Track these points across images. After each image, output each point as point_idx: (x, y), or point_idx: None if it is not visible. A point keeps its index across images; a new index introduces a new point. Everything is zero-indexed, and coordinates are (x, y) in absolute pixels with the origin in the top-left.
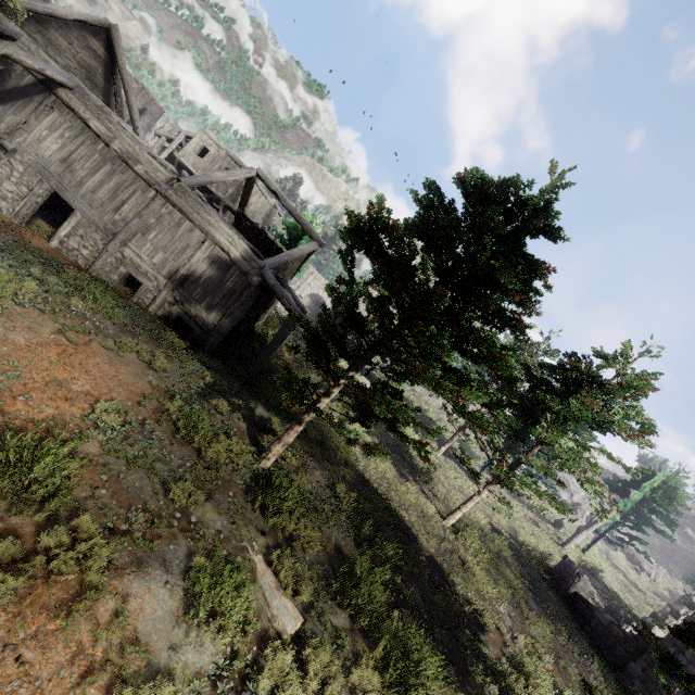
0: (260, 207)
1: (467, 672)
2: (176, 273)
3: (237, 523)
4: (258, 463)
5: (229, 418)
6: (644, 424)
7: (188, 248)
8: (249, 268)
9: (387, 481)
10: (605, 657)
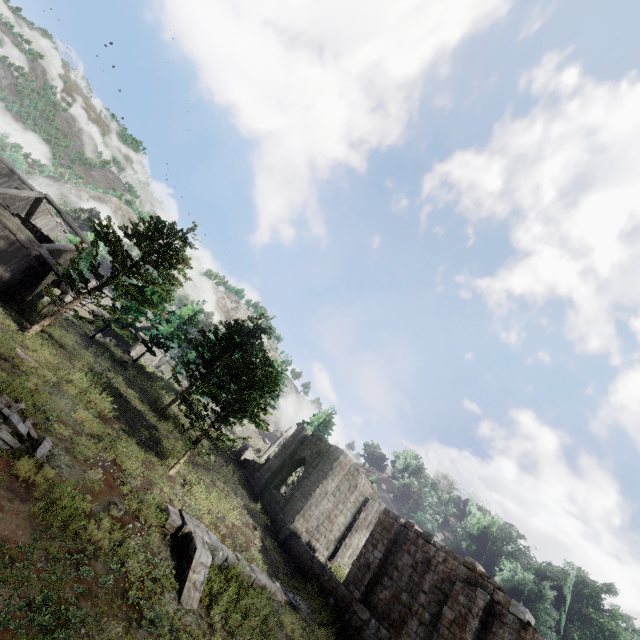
0: (45, 222)
1: (134, 426)
2: None
3: (7, 337)
4: (22, 334)
5: (4, 316)
6: (259, 346)
7: None
8: (30, 246)
9: (119, 385)
10: (249, 479)
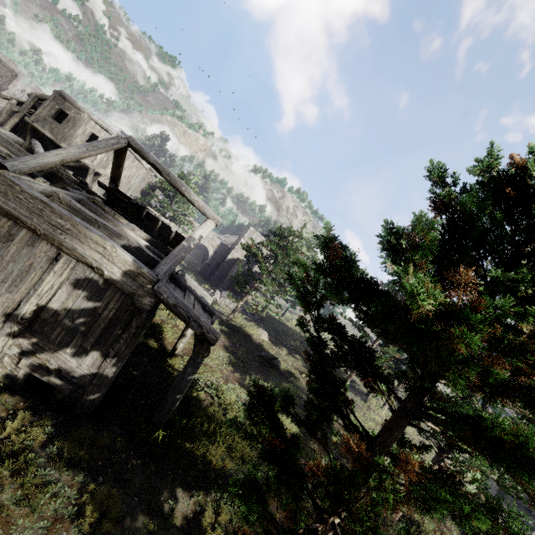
0: (134, 172)
1: None
2: (15, 311)
3: None
4: None
5: None
6: None
7: (31, 270)
8: (135, 287)
9: None
10: None
